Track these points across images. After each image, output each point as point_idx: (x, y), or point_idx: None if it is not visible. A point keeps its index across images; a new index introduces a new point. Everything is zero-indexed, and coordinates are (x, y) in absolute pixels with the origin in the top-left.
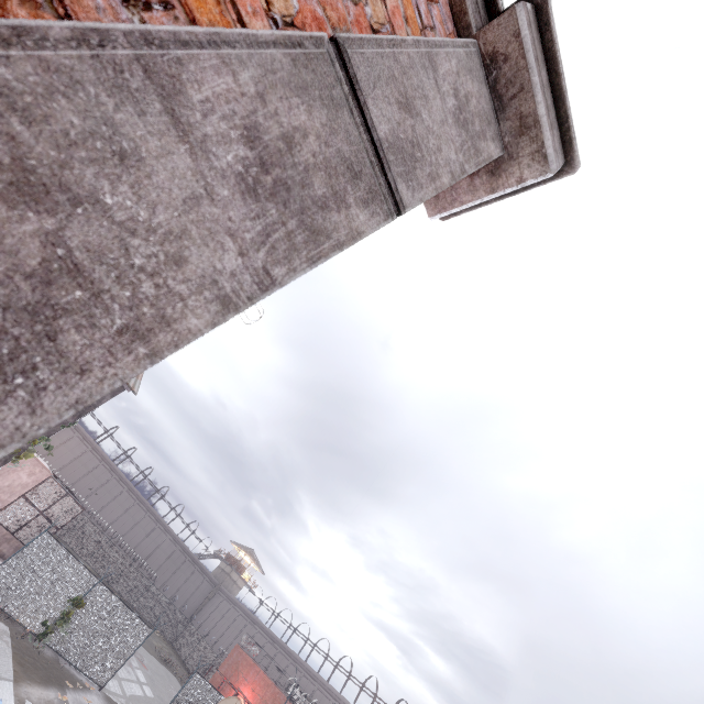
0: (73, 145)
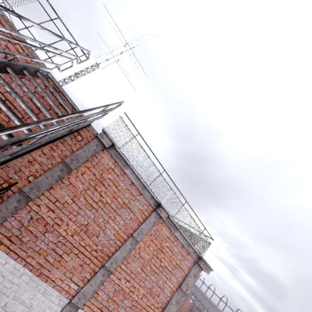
0: (169, 309)
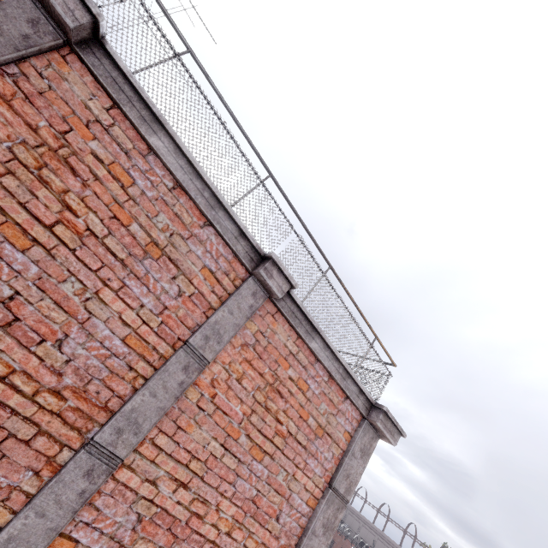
0: None
